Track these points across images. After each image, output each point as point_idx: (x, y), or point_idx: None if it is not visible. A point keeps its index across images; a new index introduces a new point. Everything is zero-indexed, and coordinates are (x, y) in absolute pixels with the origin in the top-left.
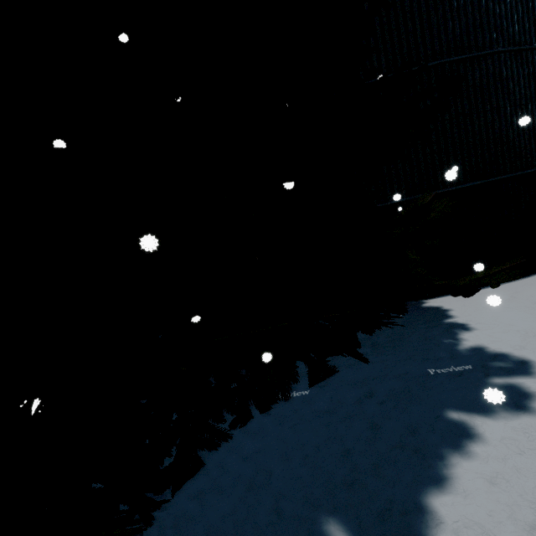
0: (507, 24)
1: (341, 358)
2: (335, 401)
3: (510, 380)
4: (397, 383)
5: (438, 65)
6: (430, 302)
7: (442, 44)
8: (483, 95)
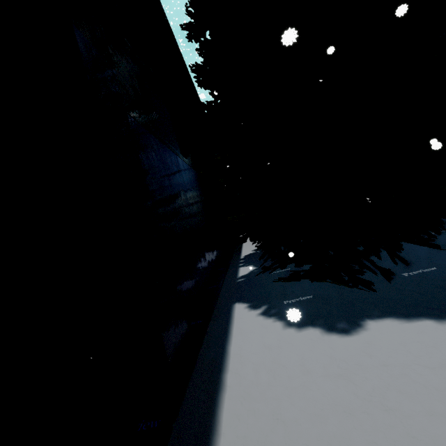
0: None
1: None
2: None
3: None
4: None
5: None
6: None
7: None
8: None
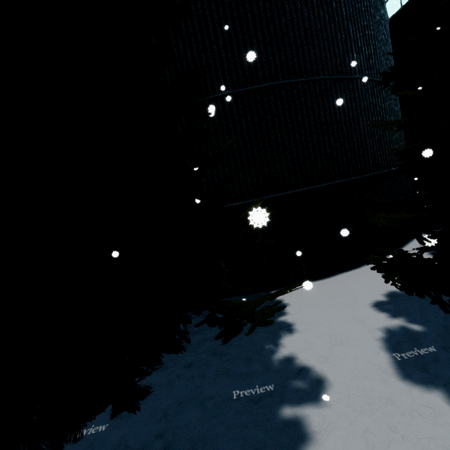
0: (330, 57)
1: (167, 369)
2: (122, 445)
3: (298, 411)
4: (195, 414)
5: (275, 86)
6: None
7: (277, 68)
8: (314, 113)
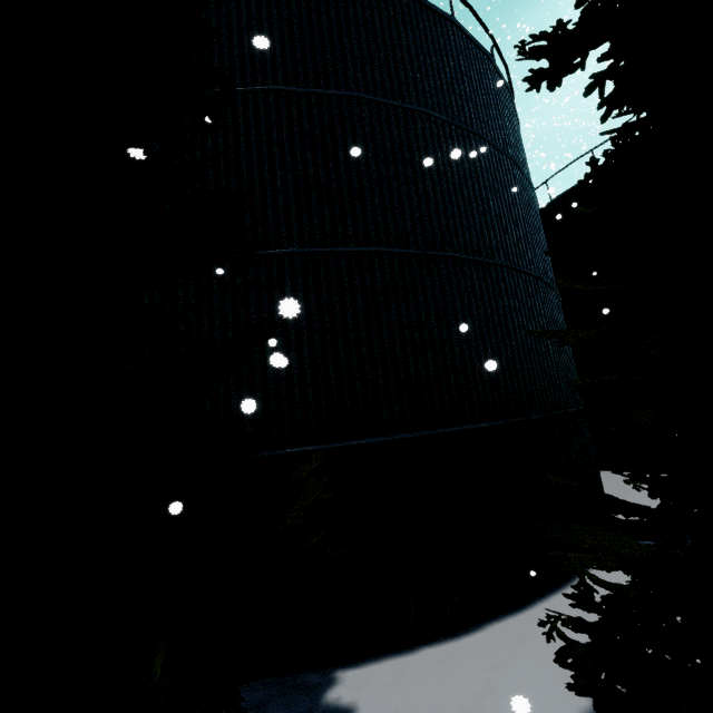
0: (462, 229)
1: None
2: None
3: None
4: None
5: (373, 253)
6: (344, 685)
7: (379, 229)
8: (437, 305)
